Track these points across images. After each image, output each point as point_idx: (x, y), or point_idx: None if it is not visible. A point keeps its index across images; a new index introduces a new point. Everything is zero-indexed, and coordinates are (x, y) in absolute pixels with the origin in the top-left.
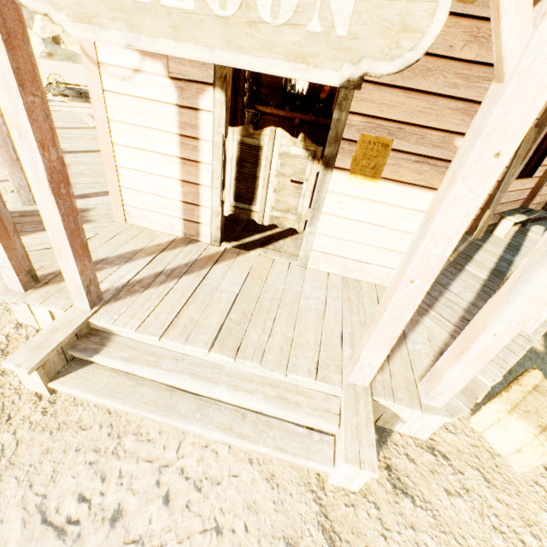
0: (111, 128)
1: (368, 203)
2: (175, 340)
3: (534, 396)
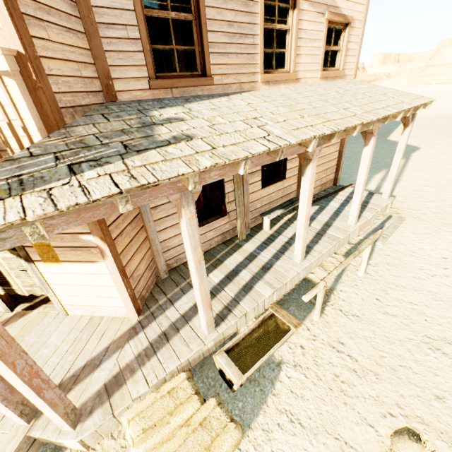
0: None
1: (68, 275)
2: None
3: (163, 399)
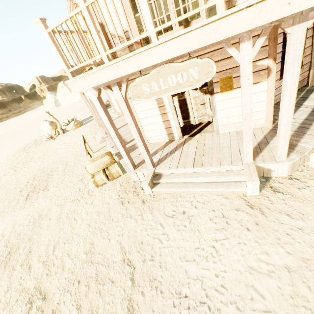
0: (137, 115)
1: (233, 99)
2: (181, 168)
3: None
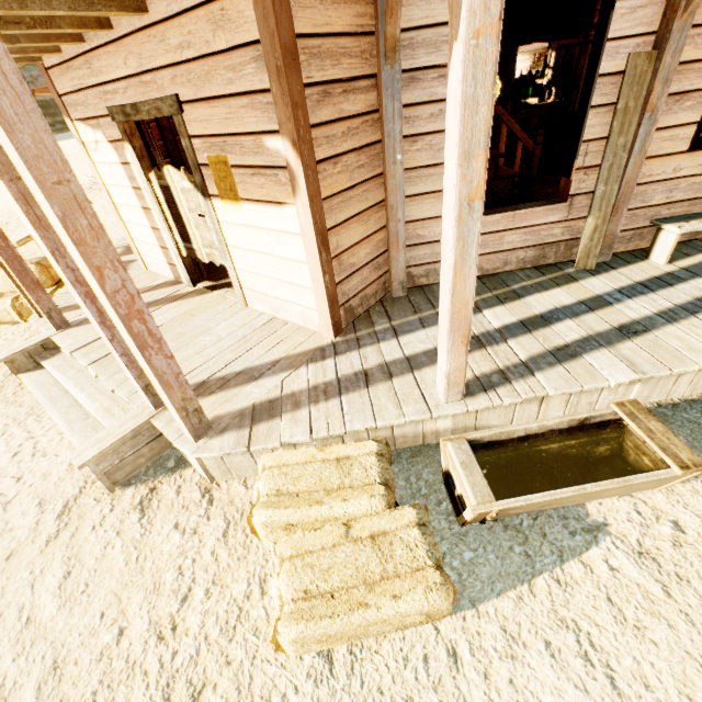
0: (109, 191)
1: (249, 230)
2: (77, 356)
3: (324, 465)
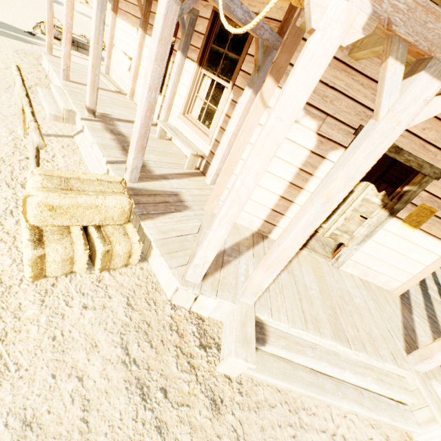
0: (246, 148)
1: (402, 240)
2: (315, 334)
3: None
